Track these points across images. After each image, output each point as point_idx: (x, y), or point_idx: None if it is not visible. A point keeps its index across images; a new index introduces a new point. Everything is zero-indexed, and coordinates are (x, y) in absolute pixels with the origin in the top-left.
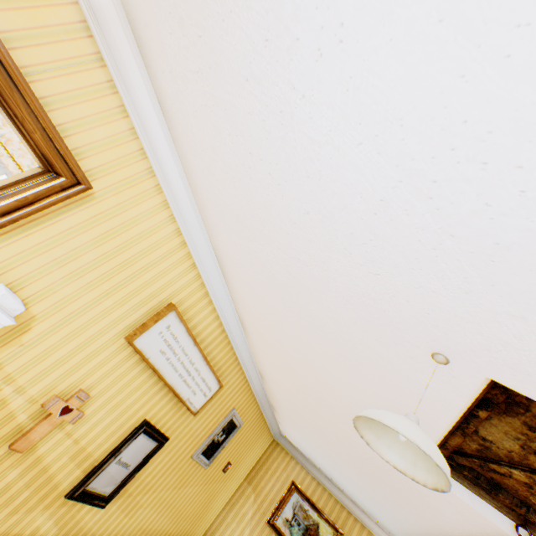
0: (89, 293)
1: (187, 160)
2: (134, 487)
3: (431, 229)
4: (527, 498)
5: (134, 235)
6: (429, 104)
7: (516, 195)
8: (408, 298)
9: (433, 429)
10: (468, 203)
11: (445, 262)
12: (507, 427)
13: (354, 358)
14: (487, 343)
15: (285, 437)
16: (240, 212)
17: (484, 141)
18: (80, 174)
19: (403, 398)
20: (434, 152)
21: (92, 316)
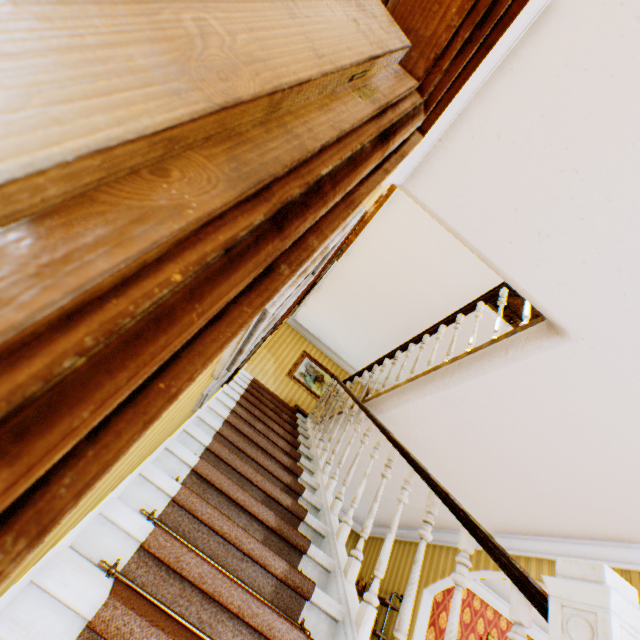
0: None
1: None
2: None
3: None
4: (517, 309)
5: None
6: None
7: None
8: None
9: None
10: None
11: None
12: None
13: None
14: None
15: (297, 321)
16: None
17: None
18: None
19: None
20: None
21: None
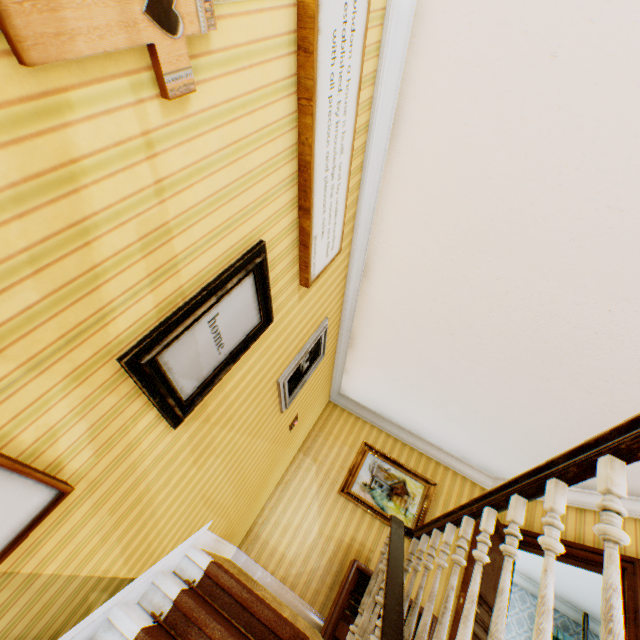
0: None
1: None
2: (214, 406)
3: None
4: None
5: None
6: None
7: None
8: None
9: None
10: None
11: None
12: None
13: None
14: None
15: (345, 396)
16: None
17: None
18: None
19: None
20: None
21: None
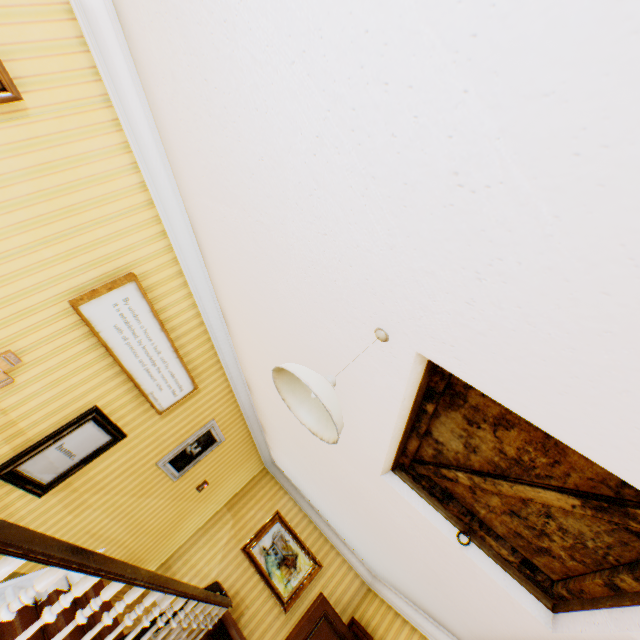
0: (21, 235)
1: (151, 92)
2: (81, 483)
3: (358, 170)
4: (473, 506)
5: (83, 177)
6: (339, 9)
7: (412, 122)
8: (351, 262)
9: (387, 426)
10: (381, 136)
11: (373, 212)
12: (452, 424)
13: (320, 347)
14: (412, 310)
15: (277, 466)
16: (206, 163)
17: (383, 57)
18: (6, 78)
19: (361, 392)
20: (349, 72)
21: (25, 265)
